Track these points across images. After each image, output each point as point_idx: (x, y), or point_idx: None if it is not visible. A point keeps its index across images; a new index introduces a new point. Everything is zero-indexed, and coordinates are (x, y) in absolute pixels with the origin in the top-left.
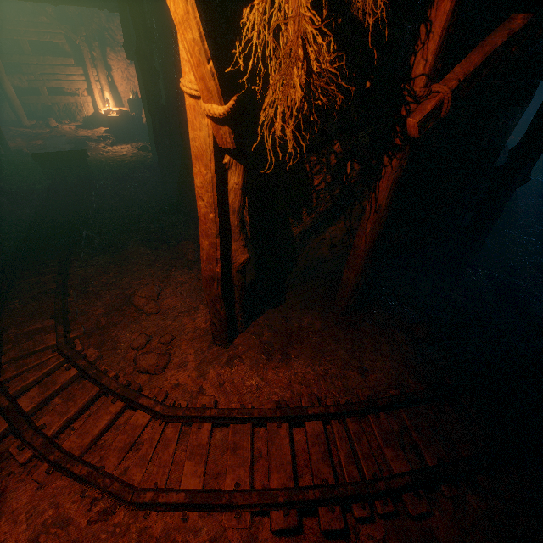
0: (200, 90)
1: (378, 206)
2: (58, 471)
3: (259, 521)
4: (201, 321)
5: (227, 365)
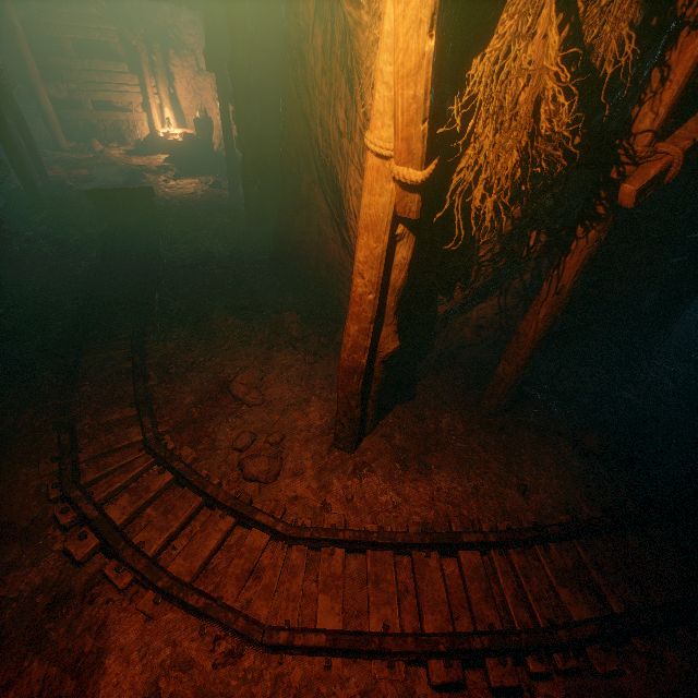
0: (398, 151)
1: (561, 287)
2: (167, 600)
3: (413, 672)
4: (315, 416)
5: (355, 475)
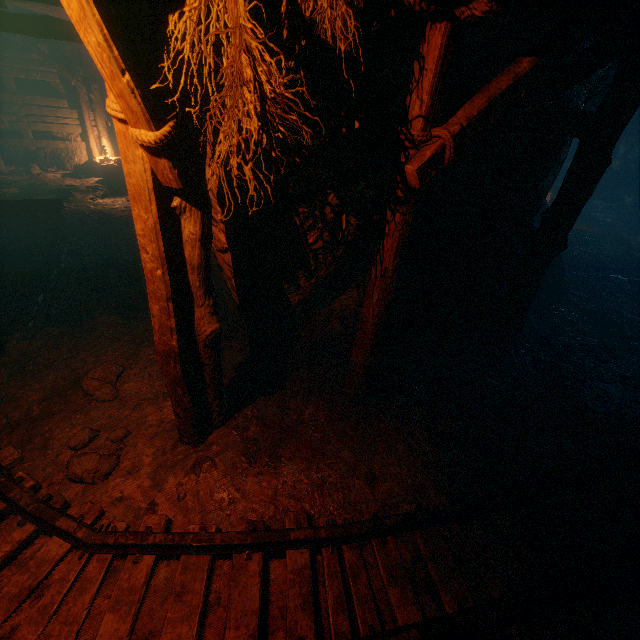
0: (123, 111)
1: (384, 270)
2: None
3: None
4: (171, 411)
5: (194, 470)
